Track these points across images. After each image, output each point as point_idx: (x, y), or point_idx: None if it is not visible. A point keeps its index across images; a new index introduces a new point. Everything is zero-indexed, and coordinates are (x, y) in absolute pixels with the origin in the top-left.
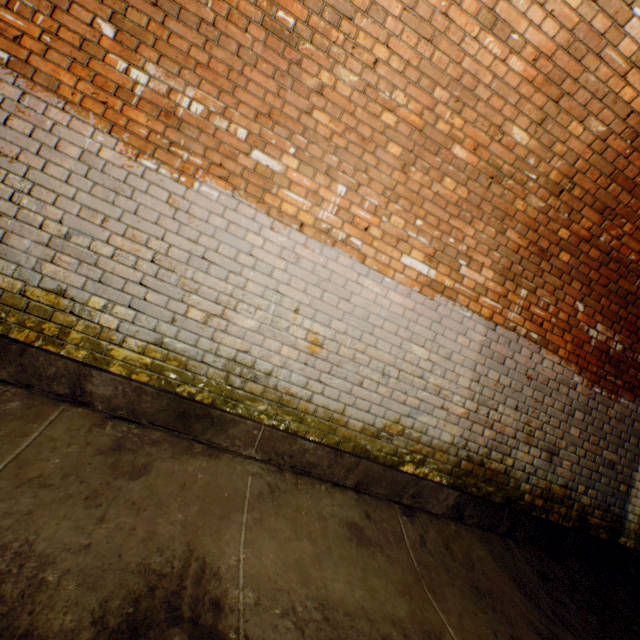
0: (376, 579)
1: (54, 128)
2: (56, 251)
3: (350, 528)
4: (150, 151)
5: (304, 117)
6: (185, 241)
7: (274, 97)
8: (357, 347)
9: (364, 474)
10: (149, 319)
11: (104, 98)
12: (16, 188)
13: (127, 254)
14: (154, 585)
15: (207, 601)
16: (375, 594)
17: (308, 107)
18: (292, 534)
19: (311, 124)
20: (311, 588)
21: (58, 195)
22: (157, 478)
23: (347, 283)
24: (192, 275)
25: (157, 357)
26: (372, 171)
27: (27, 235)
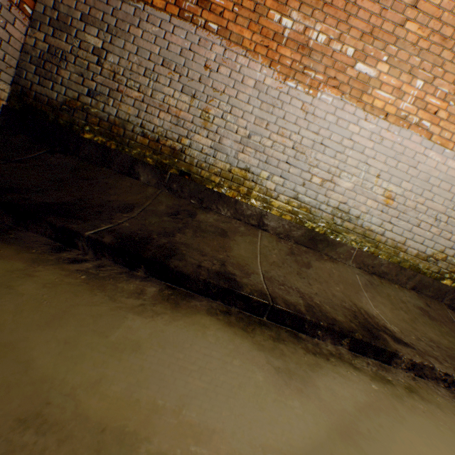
0: (448, 337)
1: (240, 69)
2: (243, 146)
3: (420, 310)
4: (291, 75)
5: (397, 29)
6: (310, 134)
7: (376, 18)
8: (418, 200)
9: (418, 282)
10: (290, 184)
11: (266, 43)
12: (223, 110)
13: (279, 145)
14: (354, 314)
15: (380, 326)
16: (453, 343)
17: (402, 20)
18: (392, 307)
19: (402, 34)
20: (420, 332)
21: (243, 112)
22: (316, 269)
23: (415, 155)
24: (314, 155)
25: (294, 206)
26: (446, 65)
27: (230, 138)
